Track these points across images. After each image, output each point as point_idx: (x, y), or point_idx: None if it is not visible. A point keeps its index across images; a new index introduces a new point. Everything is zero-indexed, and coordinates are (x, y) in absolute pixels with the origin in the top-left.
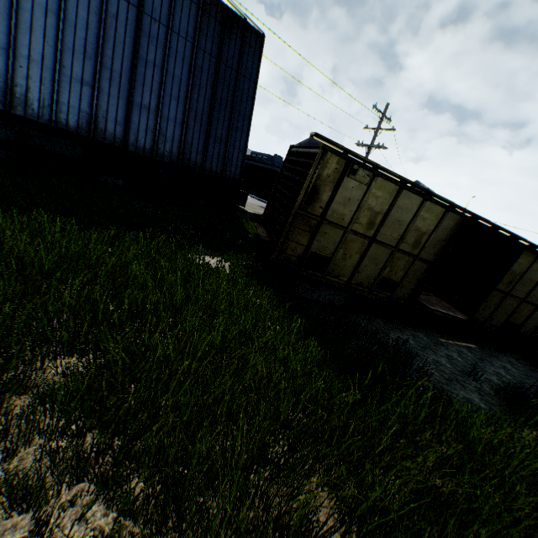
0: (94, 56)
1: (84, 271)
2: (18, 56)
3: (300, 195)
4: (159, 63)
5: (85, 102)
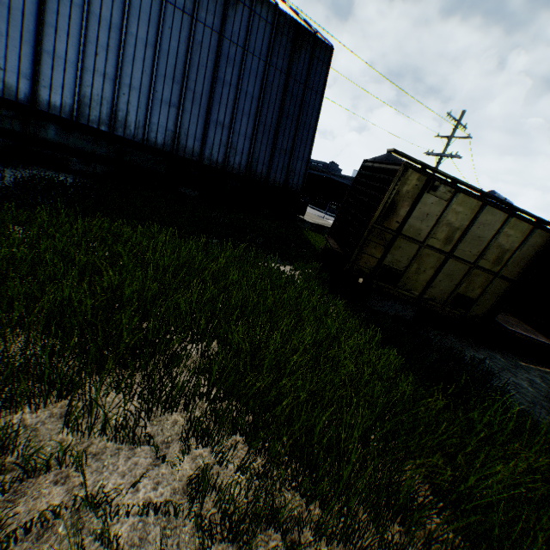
0: (181, 80)
1: (193, 274)
2: (121, 85)
3: (378, 210)
4: (234, 82)
5: (170, 122)
